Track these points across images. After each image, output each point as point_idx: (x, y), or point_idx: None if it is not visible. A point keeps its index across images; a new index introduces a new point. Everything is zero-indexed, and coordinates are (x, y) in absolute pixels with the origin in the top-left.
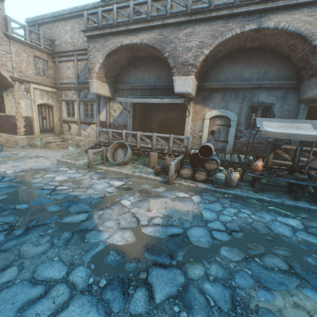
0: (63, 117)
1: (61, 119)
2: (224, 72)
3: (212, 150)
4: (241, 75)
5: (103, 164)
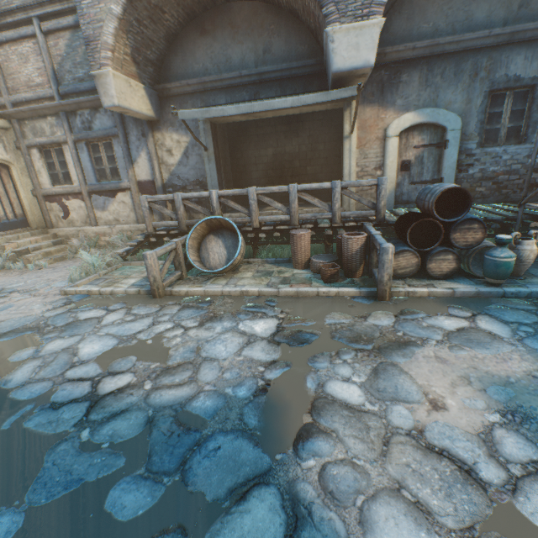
0: (41, 186)
1: (39, 193)
2: (427, 13)
3: (470, 198)
4: (468, 17)
5: (183, 279)
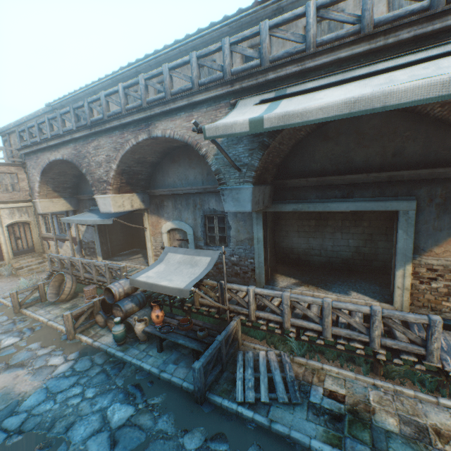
0: (42, 232)
1: (41, 236)
2: (169, 174)
3: (114, 294)
4: (187, 177)
5: (43, 302)
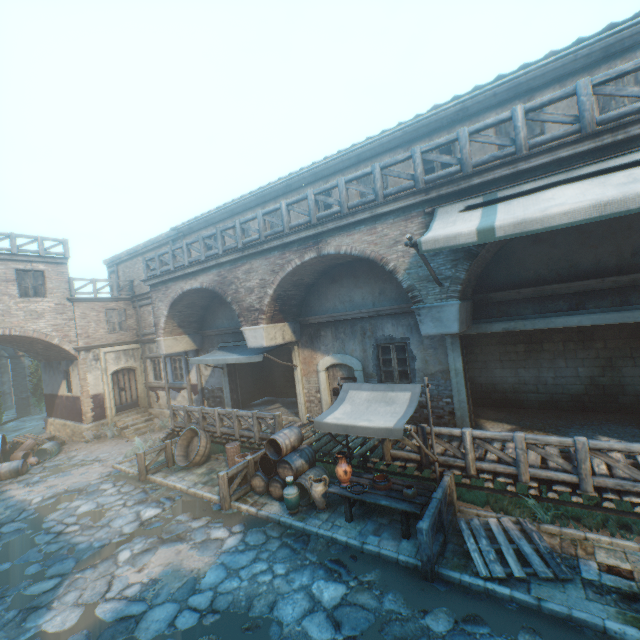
0: (149, 381)
1: (147, 385)
2: (328, 296)
3: (281, 447)
4: (351, 299)
5: (169, 467)
